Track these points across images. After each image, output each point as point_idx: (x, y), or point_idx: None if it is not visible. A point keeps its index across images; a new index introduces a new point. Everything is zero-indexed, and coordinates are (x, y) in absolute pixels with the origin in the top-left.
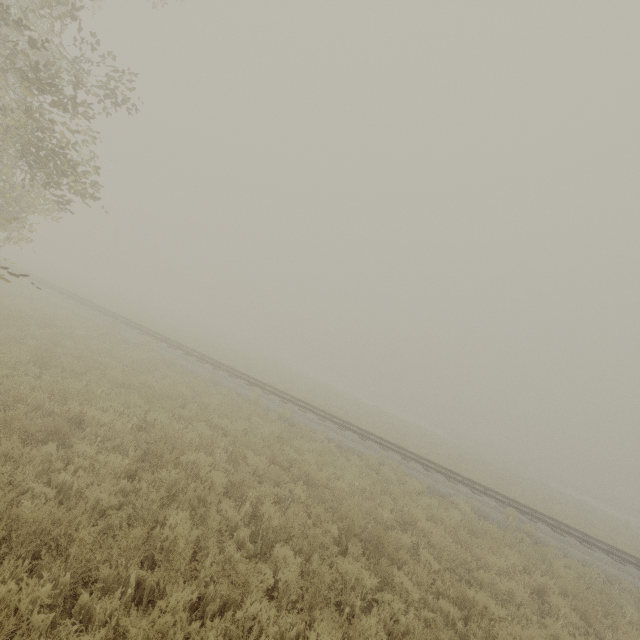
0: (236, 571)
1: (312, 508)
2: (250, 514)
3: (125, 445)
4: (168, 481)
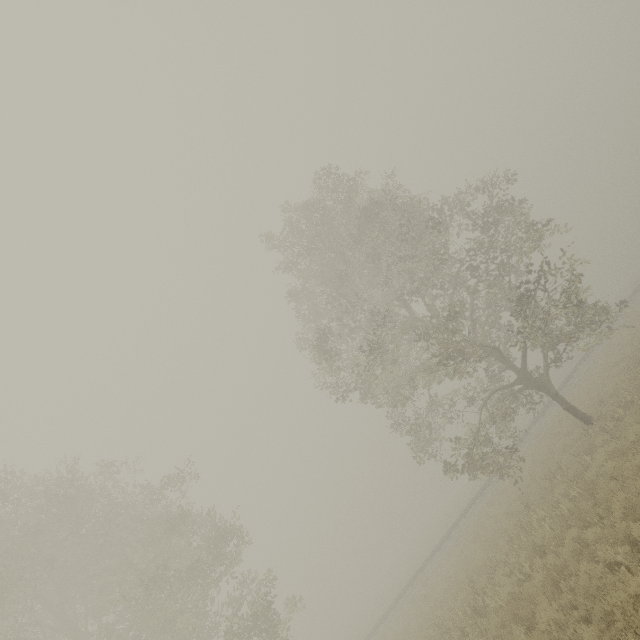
0: None
1: None
2: None
3: None
4: None
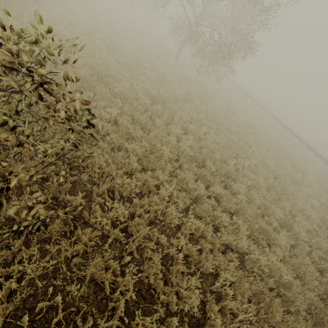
0: (260, 145)
1: (284, 156)
2: (266, 149)
3: (244, 123)
4: (252, 131)
